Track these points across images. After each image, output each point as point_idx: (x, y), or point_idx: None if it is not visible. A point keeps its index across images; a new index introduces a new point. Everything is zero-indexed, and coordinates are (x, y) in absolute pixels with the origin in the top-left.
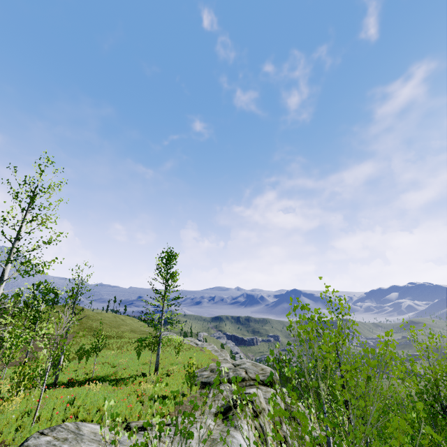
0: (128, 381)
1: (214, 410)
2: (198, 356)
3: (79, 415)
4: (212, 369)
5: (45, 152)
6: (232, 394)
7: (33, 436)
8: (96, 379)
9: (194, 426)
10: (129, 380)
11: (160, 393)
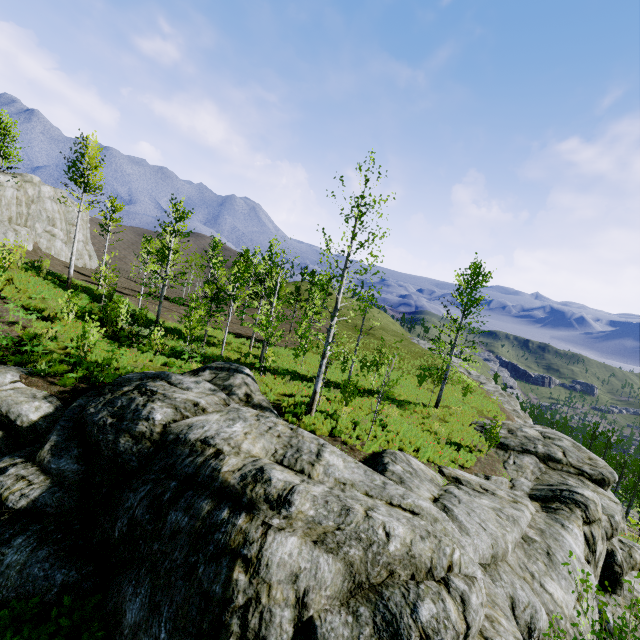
0: (409, 406)
1: (526, 489)
2: (481, 398)
3: (396, 442)
4: (510, 430)
5: (371, 152)
6: (541, 473)
7: (389, 462)
8: (376, 392)
9: (519, 508)
10: (410, 406)
11: (452, 438)
